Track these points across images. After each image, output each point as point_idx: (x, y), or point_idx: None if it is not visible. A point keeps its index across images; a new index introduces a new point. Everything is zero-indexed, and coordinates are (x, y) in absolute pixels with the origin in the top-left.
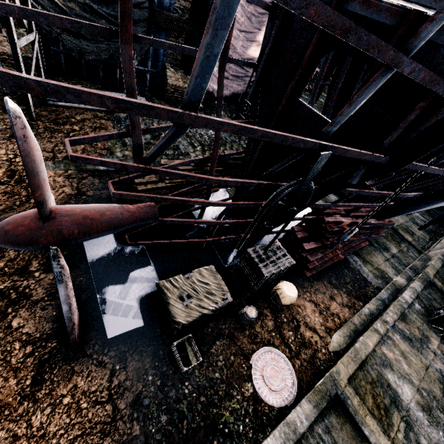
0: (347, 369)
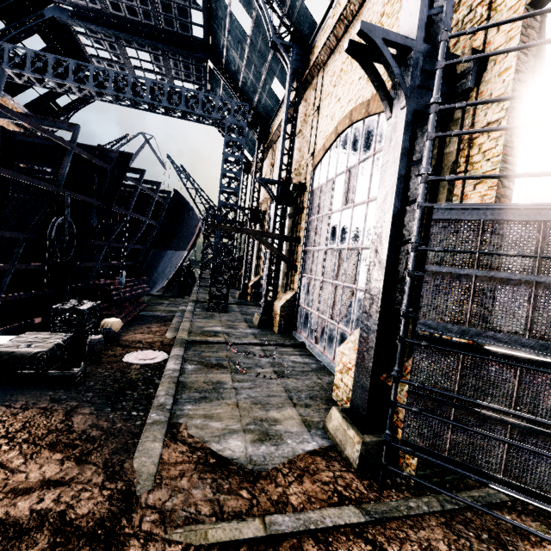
0: (184, 334)
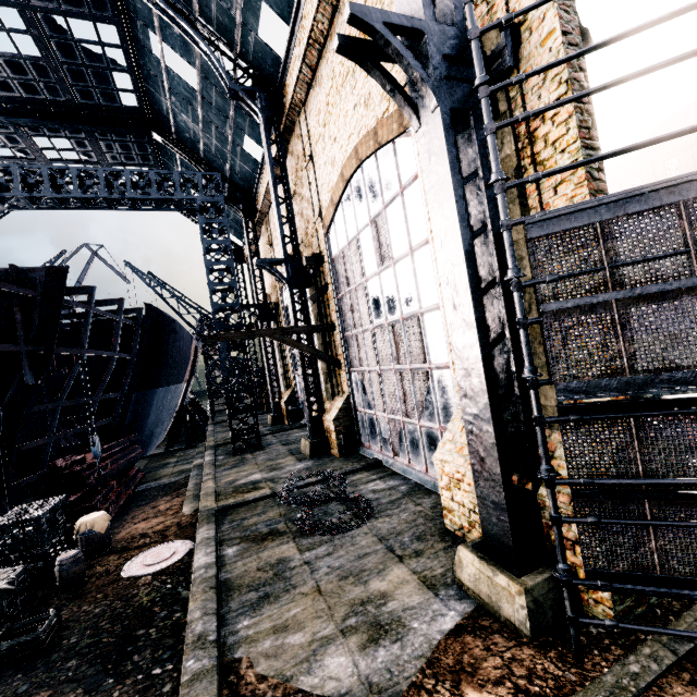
0: (209, 500)
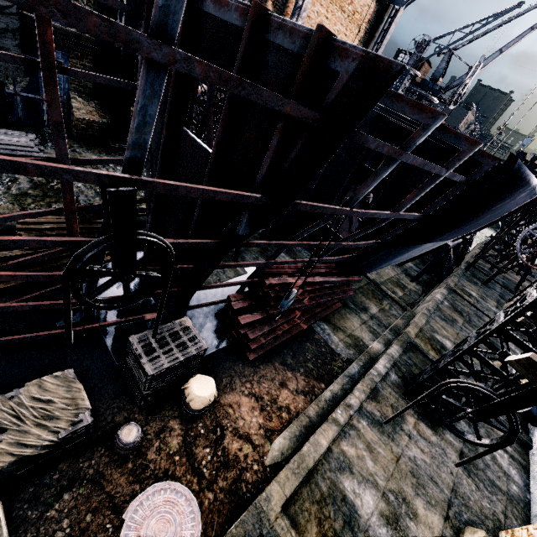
0: (284, 489)
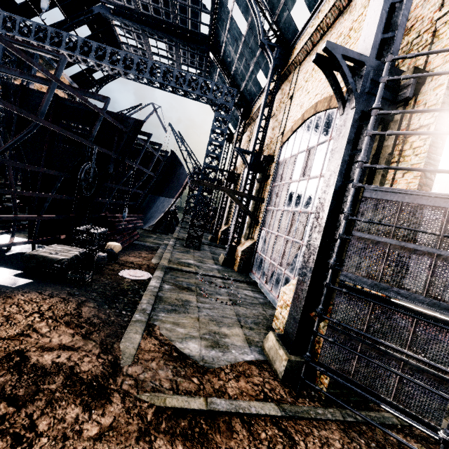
0: (165, 261)
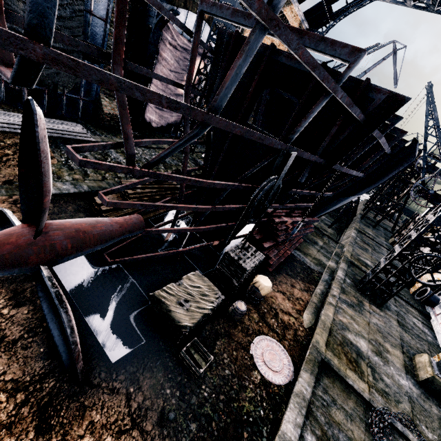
0: (322, 337)
